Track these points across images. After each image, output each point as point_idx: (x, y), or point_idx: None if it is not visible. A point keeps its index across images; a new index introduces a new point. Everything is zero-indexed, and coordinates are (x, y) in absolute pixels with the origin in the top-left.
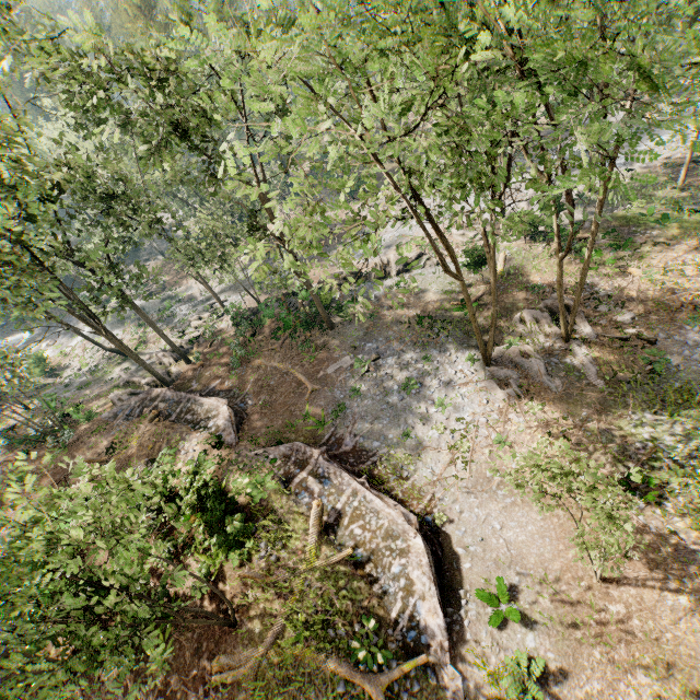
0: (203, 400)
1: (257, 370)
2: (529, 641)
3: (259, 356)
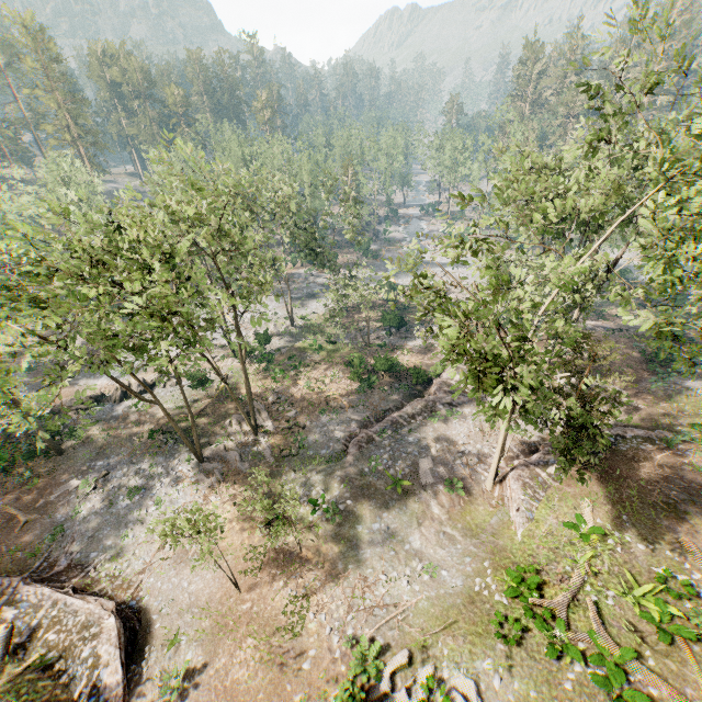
0: None
1: None
2: (189, 656)
3: None
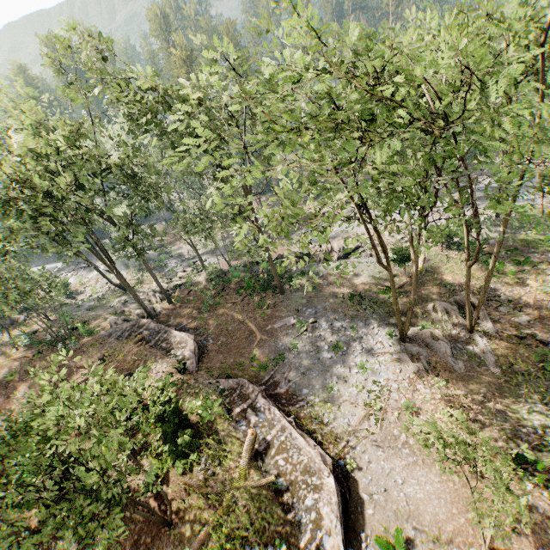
0: (177, 334)
1: (220, 316)
2: None
3: (224, 306)
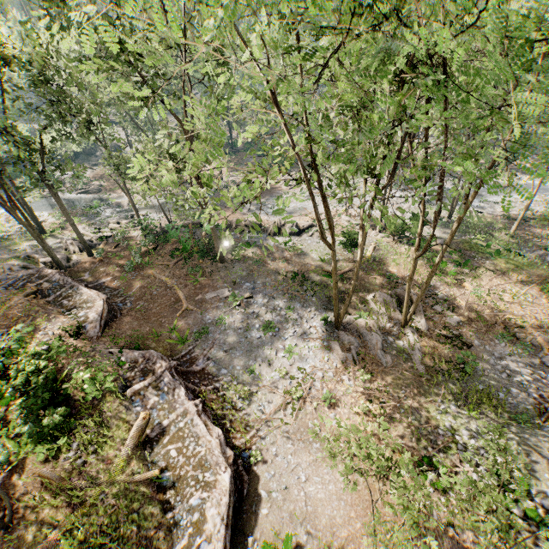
0: (85, 291)
1: (146, 278)
2: None
3: (153, 267)
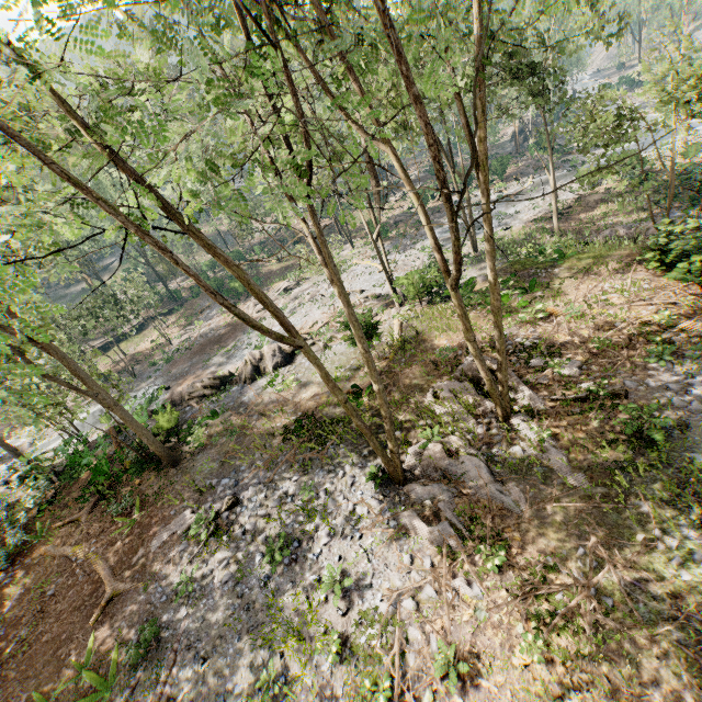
0: None
1: (34, 568)
2: None
3: (51, 536)
